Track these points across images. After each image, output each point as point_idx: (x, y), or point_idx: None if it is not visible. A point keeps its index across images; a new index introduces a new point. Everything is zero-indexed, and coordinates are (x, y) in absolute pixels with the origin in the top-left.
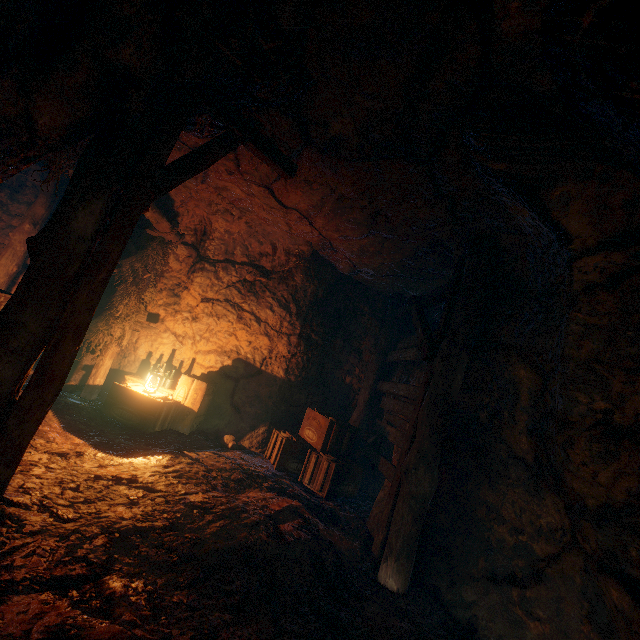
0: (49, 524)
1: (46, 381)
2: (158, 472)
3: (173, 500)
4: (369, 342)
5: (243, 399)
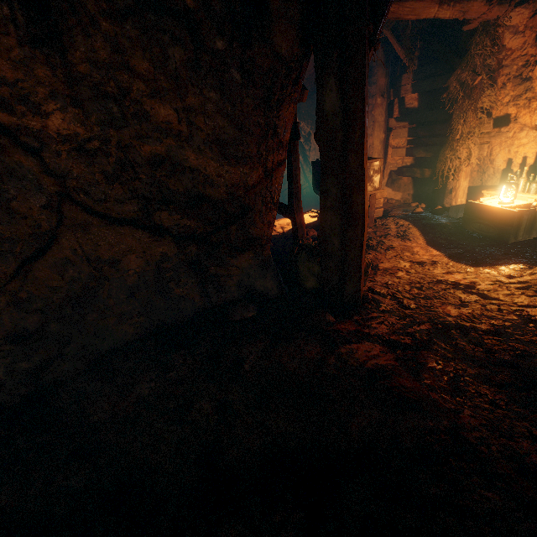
0: (395, 308)
1: (353, 222)
2: (498, 282)
3: (506, 309)
4: None
5: None
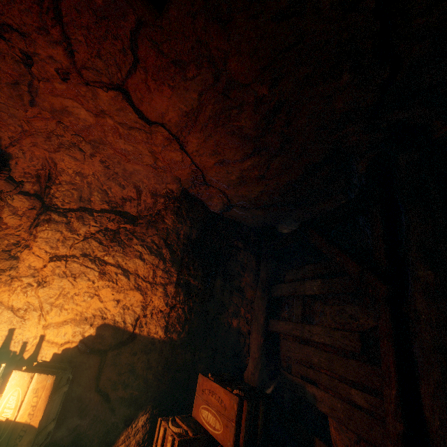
0: None
1: None
2: None
3: None
4: (249, 278)
5: (113, 379)
